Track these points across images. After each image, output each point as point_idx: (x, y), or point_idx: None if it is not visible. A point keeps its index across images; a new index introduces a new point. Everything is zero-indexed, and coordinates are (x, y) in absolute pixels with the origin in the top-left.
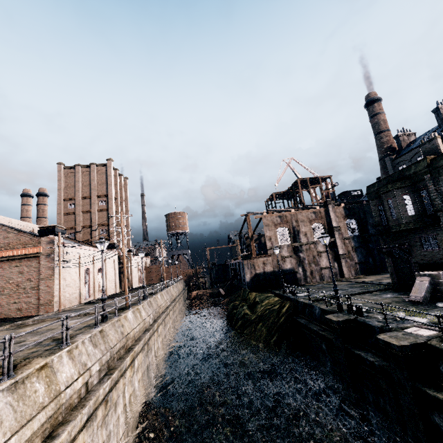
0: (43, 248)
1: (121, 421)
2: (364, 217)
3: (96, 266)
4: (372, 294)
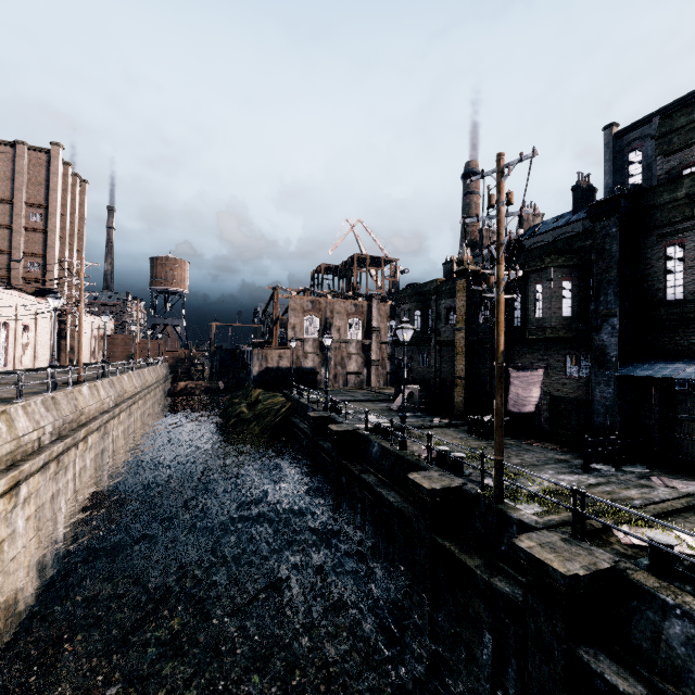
0: None
1: (70, 487)
2: None
3: (20, 321)
4: (372, 403)
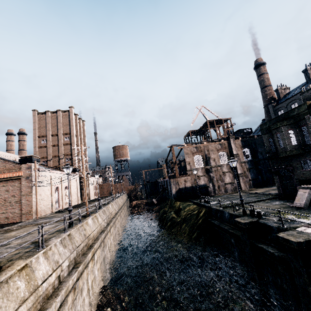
0: (23, 172)
1: (86, 302)
2: (255, 147)
3: (63, 185)
4: (264, 202)
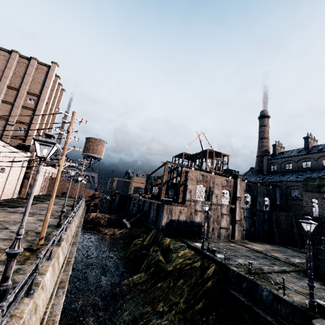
0: None
1: None
2: (256, 195)
3: None
4: (293, 276)
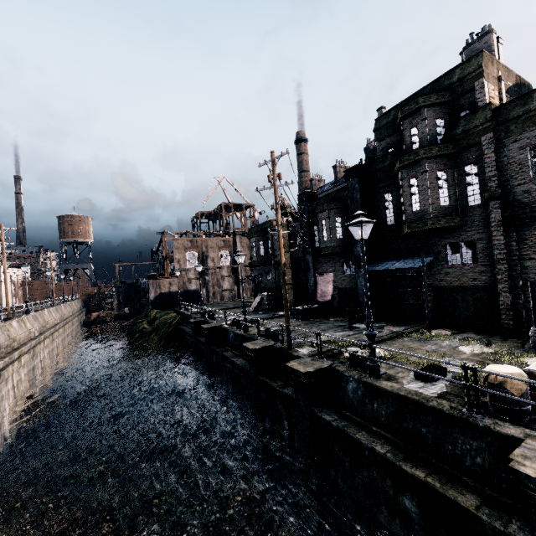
0: None
1: (11, 394)
2: None
3: None
4: (238, 308)
